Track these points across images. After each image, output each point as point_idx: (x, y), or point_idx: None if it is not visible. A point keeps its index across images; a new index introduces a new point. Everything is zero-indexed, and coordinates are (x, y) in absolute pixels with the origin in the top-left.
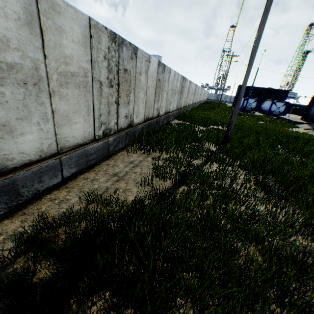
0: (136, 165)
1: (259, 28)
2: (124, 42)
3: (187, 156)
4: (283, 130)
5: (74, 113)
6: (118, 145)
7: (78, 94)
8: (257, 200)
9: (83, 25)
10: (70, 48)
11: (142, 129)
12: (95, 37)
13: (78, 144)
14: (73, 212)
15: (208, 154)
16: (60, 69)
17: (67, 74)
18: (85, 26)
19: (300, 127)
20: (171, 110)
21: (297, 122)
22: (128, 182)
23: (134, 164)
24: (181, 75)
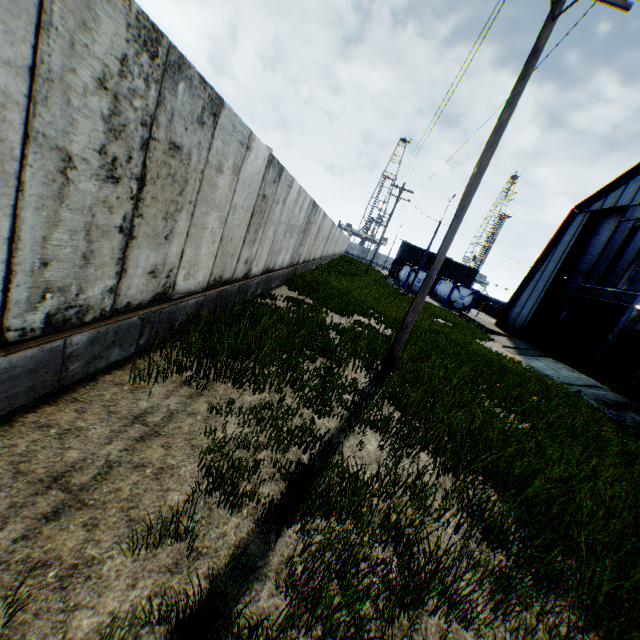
0: (151, 431)
1: (483, 154)
2: (185, 69)
3: (306, 403)
4: (477, 347)
5: None
6: (110, 353)
7: None
8: (496, 606)
9: None
10: None
11: (198, 306)
12: None
13: None
14: None
15: (354, 401)
16: None
17: None
18: None
19: (498, 341)
20: (279, 266)
21: (492, 331)
22: (101, 518)
23: (145, 427)
24: (311, 198)
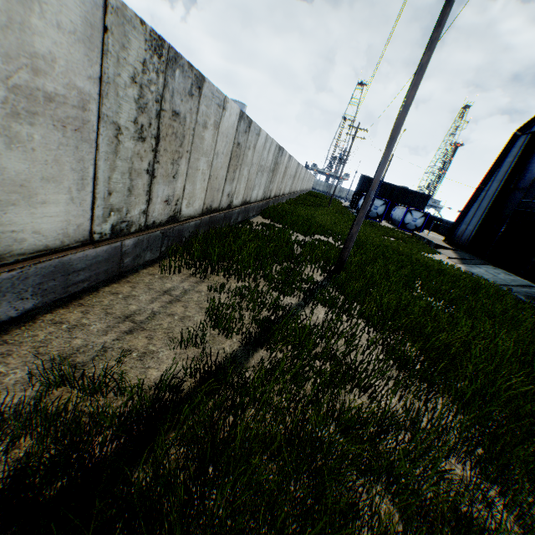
0: (175, 299)
1: (408, 93)
2: (179, 60)
3: (274, 288)
4: (421, 257)
5: (46, 181)
6: (145, 255)
7: (59, 142)
8: (390, 388)
9: (90, 1)
10: (50, 40)
11: (197, 227)
12: (117, 33)
13: (49, 248)
14: (2, 413)
15: (310, 288)
16: (16, 79)
17: (37, 94)
18: (94, 4)
19: (444, 254)
20: (254, 200)
21: (439, 245)
22: (154, 335)
23: (171, 296)
24: (276, 143)
